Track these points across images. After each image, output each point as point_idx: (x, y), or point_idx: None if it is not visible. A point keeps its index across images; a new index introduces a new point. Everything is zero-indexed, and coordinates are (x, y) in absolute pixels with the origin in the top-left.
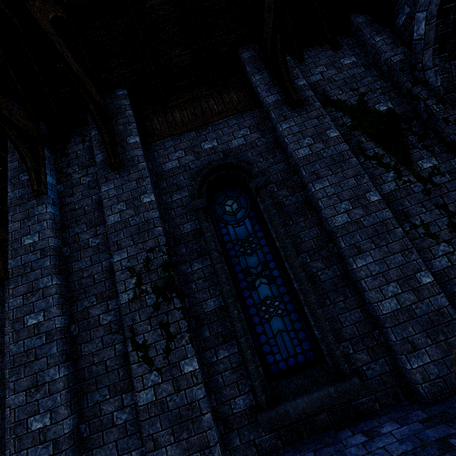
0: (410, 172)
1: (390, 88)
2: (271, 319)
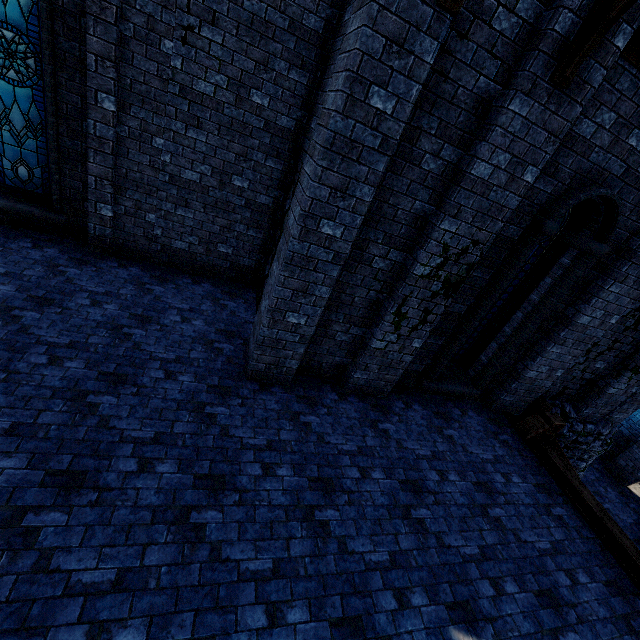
0: None
1: None
2: None
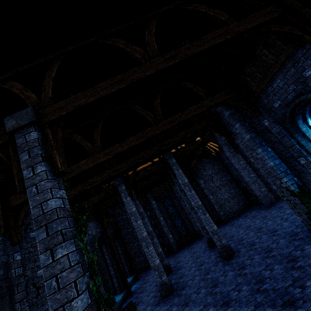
0: None
1: None
2: None
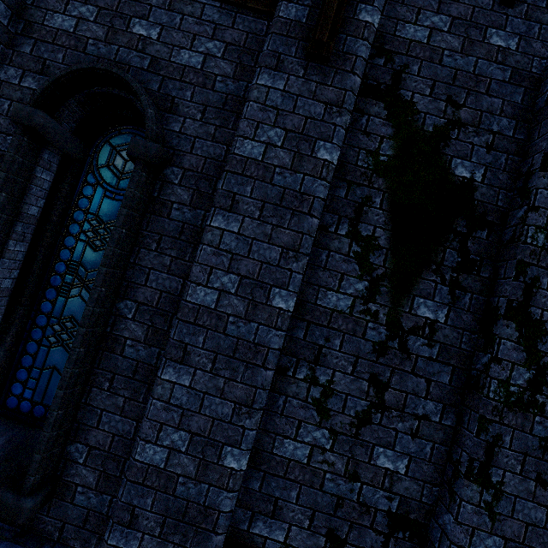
0: (390, 304)
1: (511, 145)
2: (55, 347)
